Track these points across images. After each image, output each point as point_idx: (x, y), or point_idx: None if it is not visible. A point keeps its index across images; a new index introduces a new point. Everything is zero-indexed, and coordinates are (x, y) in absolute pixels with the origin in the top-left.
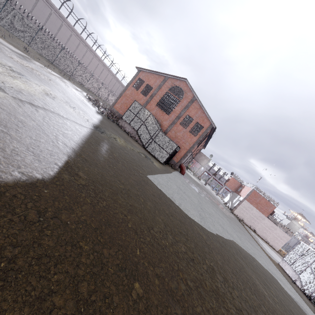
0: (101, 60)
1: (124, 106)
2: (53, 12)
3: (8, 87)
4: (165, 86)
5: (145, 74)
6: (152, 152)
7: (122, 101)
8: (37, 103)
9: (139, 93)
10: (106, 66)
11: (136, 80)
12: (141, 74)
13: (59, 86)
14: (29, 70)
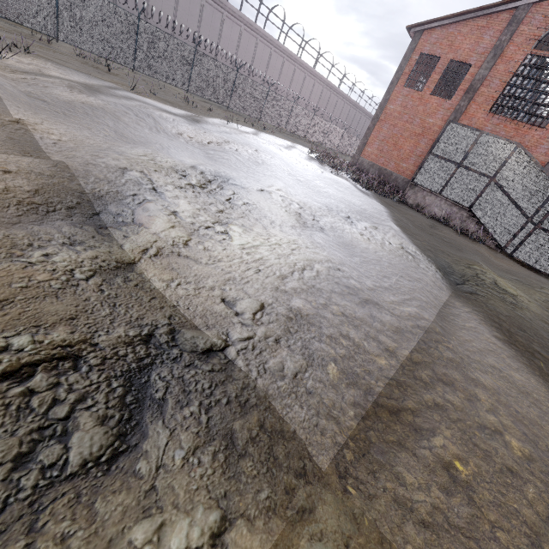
0: (297, 61)
1: (389, 144)
2: (204, 2)
3: (257, 338)
4: (519, 41)
5: (440, 33)
6: (537, 265)
7: (382, 134)
8: (371, 353)
9: (426, 98)
10: (308, 69)
11: (413, 65)
12: (427, 39)
13: (278, 161)
14: (217, 148)
